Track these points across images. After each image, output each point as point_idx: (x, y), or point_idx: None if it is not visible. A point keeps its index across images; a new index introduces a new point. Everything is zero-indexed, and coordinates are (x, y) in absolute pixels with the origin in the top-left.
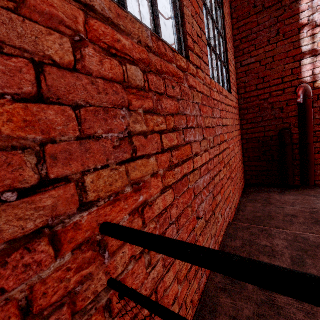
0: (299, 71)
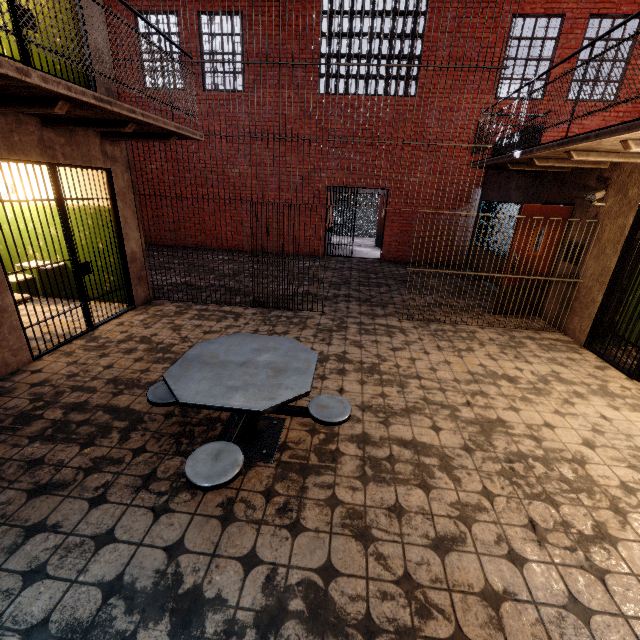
0: None
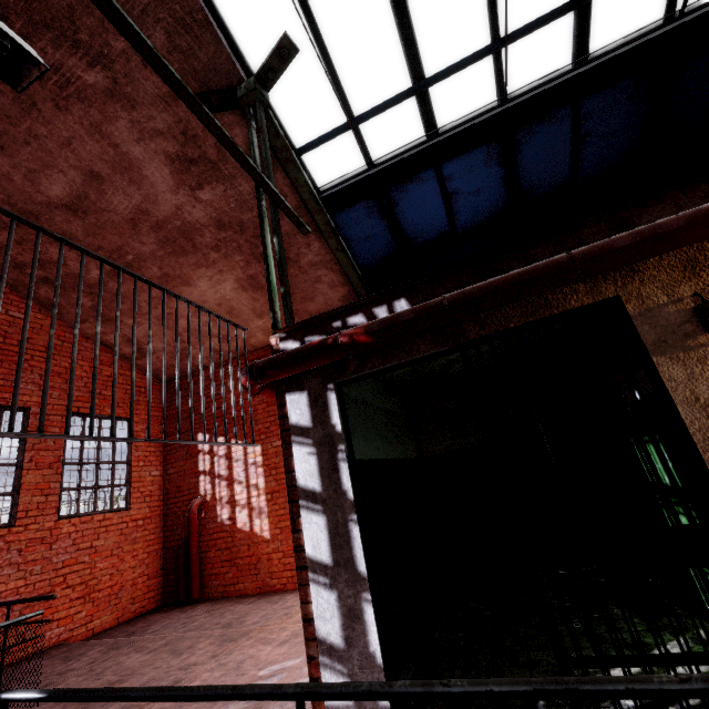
0: (198, 485)
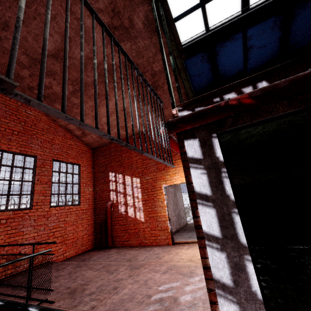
0: (110, 196)
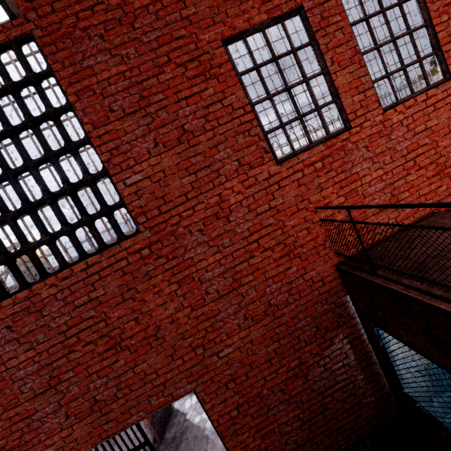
0: None
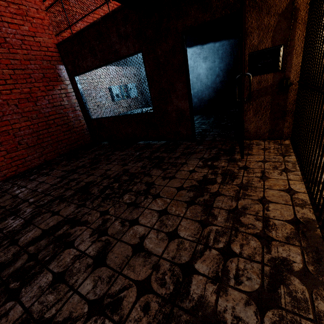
0: None
